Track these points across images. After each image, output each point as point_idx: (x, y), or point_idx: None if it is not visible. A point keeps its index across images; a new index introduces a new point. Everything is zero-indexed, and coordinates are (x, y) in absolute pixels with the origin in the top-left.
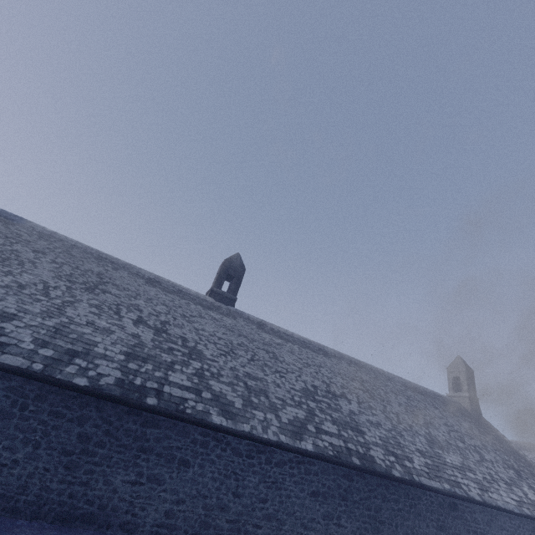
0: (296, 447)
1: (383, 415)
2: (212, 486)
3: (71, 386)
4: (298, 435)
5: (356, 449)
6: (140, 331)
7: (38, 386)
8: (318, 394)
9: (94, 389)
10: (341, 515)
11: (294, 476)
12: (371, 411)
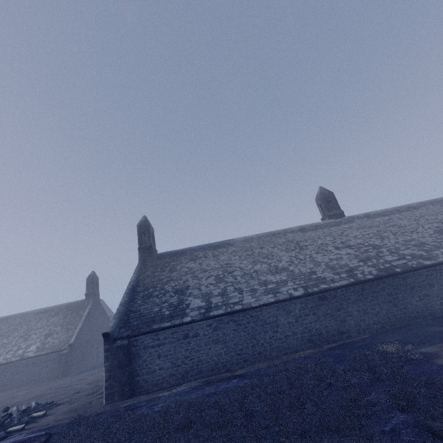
0: None
1: None
2: None
3: (370, 280)
4: None
5: None
6: (345, 251)
7: (358, 286)
8: None
9: (377, 276)
10: None
11: None
12: None
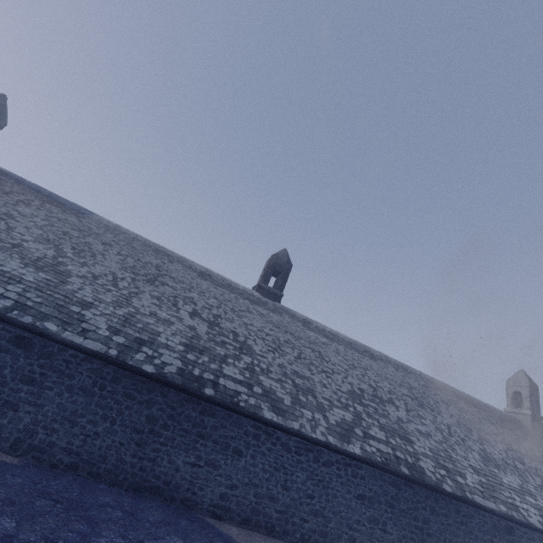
0: (344, 450)
1: (433, 426)
2: (263, 477)
3: (141, 372)
4: (345, 438)
5: (405, 458)
6: (196, 323)
7: (113, 370)
8: (365, 397)
9: (160, 376)
10: (387, 521)
11: (341, 478)
12: (420, 420)
